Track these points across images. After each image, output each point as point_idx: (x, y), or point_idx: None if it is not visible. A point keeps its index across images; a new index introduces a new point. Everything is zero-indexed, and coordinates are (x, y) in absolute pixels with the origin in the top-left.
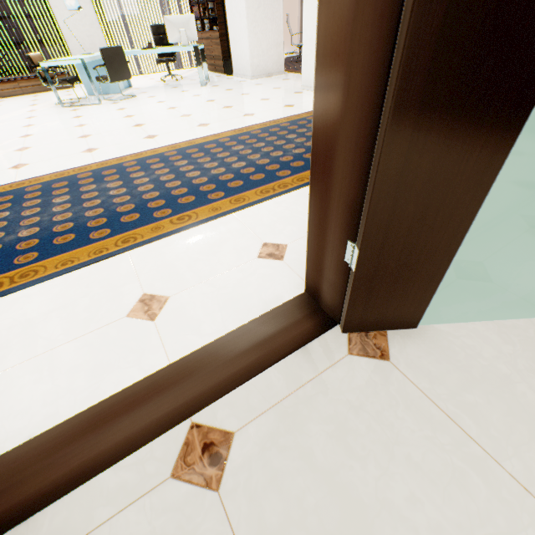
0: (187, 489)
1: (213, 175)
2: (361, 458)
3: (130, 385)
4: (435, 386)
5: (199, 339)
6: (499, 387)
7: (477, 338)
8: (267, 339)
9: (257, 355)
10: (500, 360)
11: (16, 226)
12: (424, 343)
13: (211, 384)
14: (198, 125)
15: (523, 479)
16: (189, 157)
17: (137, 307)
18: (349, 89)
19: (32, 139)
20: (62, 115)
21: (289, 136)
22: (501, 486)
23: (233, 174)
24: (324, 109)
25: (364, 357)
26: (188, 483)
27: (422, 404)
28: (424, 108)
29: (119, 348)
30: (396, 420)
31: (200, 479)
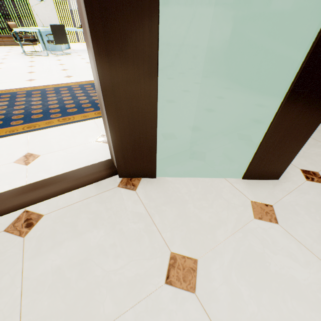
0: (9, 236)
1: (93, 99)
2: (99, 228)
3: (1, 192)
4: (150, 202)
5: (46, 175)
6: (180, 205)
7: (183, 184)
8: (81, 177)
9: (72, 184)
10: (187, 194)
11: None
12: (156, 185)
13: (42, 195)
14: None
15: (168, 240)
16: (84, 89)
17: (21, 158)
18: (93, 55)
19: None
20: (23, 59)
21: None
22: (156, 242)
23: None
24: (92, 63)
25: (124, 188)
26: (11, 234)
27: (140, 209)
28: (111, 65)
29: (3, 176)
30: (124, 215)
31: (18, 232)
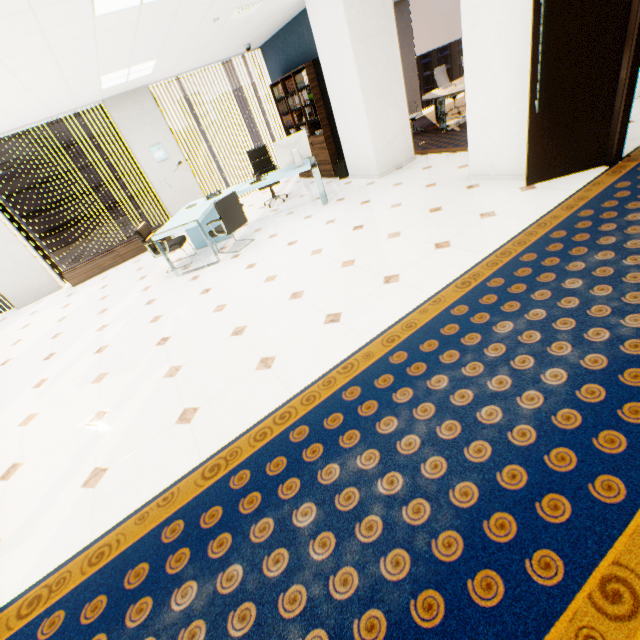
0: None
1: (532, 413)
2: None
3: None
4: None
5: None
6: None
7: None
8: None
9: None
10: None
11: (275, 620)
12: None
13: None
14: (384, 281)
15: None
16: (438, 364)
17: None
18: None
19: (173, 346)
20: (185, 292)
21: (569, 284)
22: None
23: (571, 407)
24: None
25: None
26: None
27: None
28: None
29: None
30: None
31: None
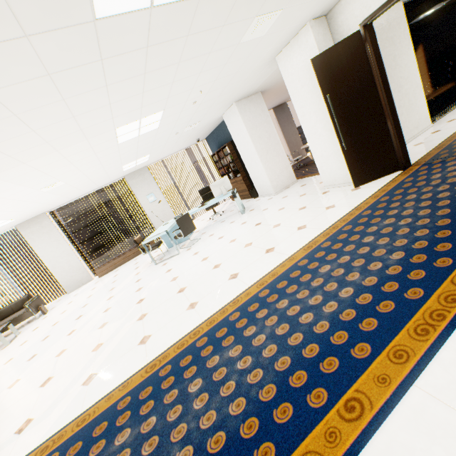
0: None
1: (329, 314)
2: None
3: None
4: None
5: None
6: None
7: None
8: None
9: None
10: None
11: (167, 443)
12: None
13: None
14: (265, 252)
15: None
16: (284, 293)
17: None
18: None
19: (145, 303)
20: (158, 272)
21: (365, 239)
22: None
23: (351, 307)
24: None
25: None
26: None
27: None
28: None
29: None
30: None
31: None
